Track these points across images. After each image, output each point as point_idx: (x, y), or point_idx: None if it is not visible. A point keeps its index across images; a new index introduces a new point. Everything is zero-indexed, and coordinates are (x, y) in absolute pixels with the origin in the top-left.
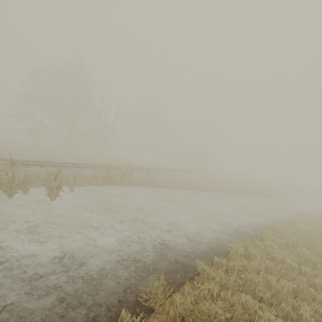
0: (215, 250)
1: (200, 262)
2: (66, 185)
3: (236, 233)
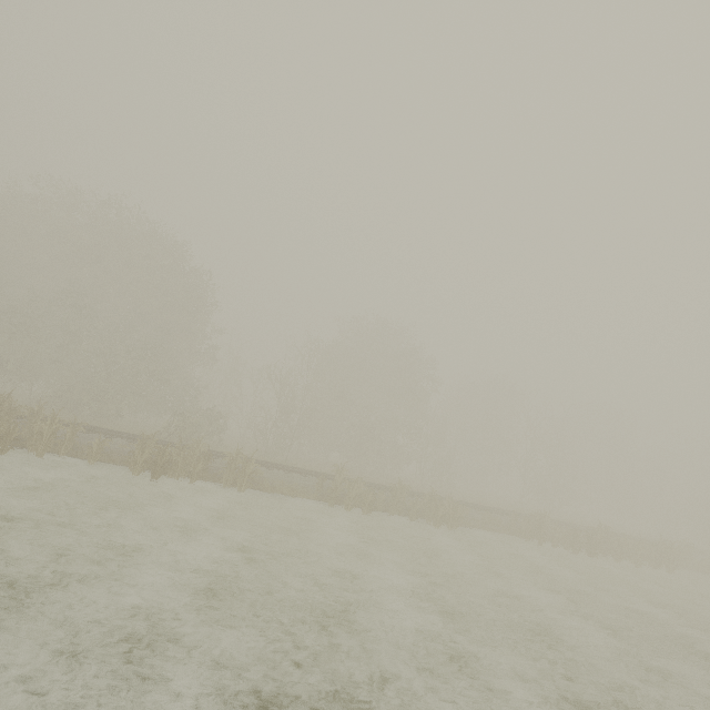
0: None
1: None
2: None
3: None
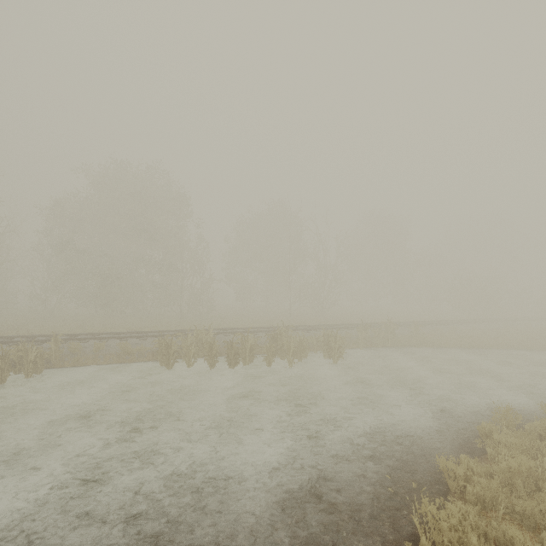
0: None
1: (545, 416)
2: None
3: None
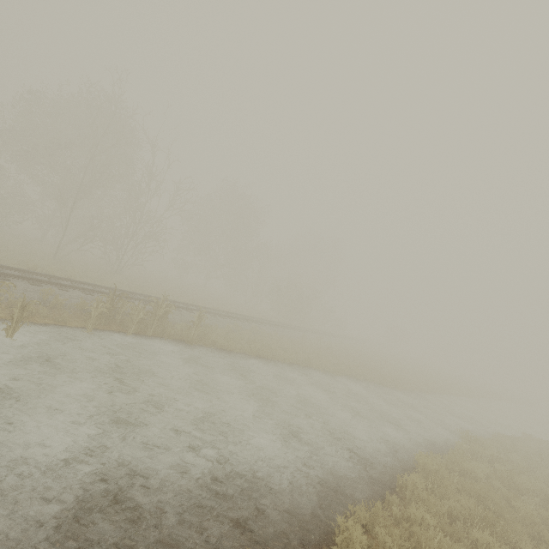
0: (302, 527)
1: None
2: (7, 320)
3: (353, 474)
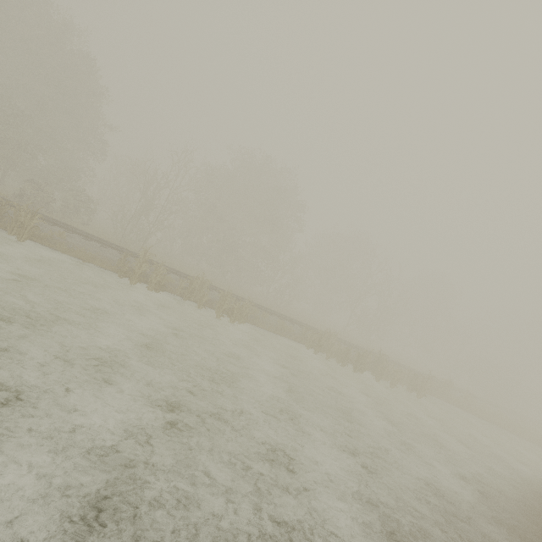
0: None
1: None
2: (401, 383)
3: None
